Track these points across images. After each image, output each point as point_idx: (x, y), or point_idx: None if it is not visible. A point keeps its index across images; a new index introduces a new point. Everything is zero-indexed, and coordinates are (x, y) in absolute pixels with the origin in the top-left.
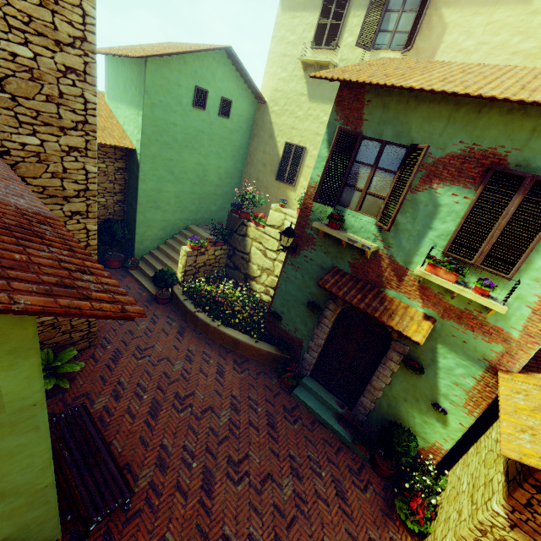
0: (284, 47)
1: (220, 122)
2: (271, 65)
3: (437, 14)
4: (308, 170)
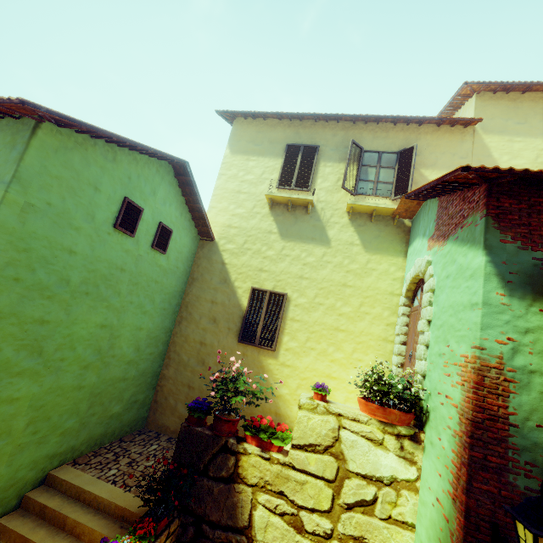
0: (238, 185)
1: (151, 258)
2: (220, 200)
3: (417, 173)
4: (294, 324)
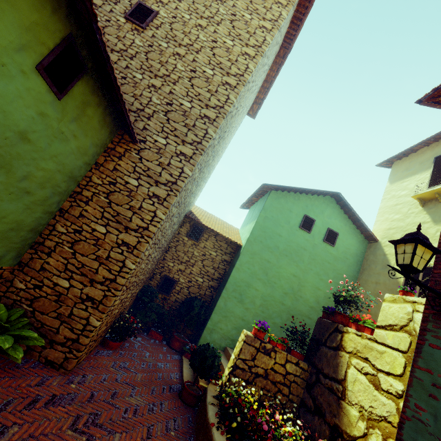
0: (395, 200)
1: (323, 247)
2: (382, 215)
3: None
4: None
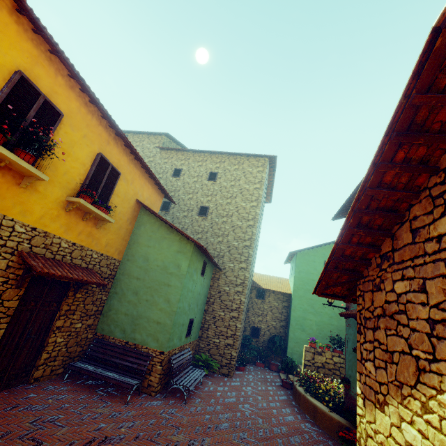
0: None
1: None
2: None
3: None
4: None
